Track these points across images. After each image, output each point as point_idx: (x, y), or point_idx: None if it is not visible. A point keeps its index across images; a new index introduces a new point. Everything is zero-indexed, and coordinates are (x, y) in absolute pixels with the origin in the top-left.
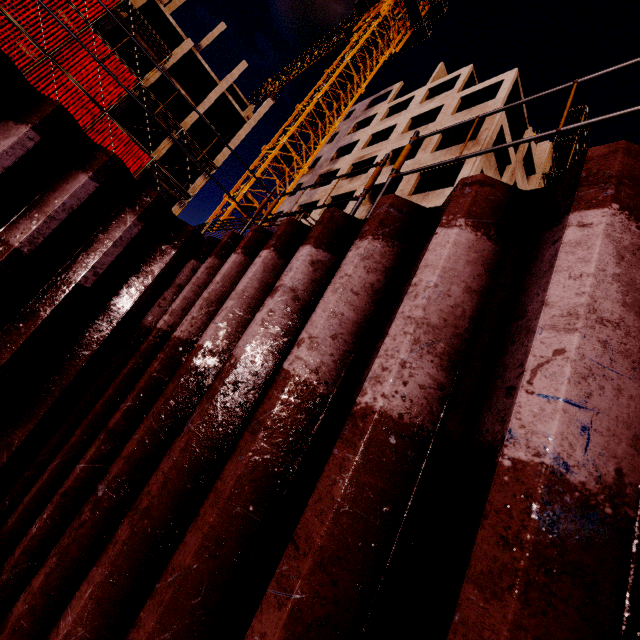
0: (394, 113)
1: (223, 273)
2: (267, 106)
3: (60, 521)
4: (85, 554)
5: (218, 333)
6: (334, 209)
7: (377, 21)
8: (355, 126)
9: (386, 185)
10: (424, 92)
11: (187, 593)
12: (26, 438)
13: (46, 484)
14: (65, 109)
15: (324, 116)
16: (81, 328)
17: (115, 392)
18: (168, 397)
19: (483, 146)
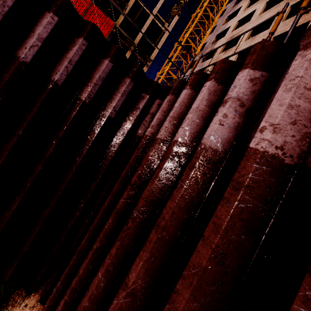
0: (253, 3)
1: (180, 101)
2: (175, 20)
3: (116, 224)
4: (131, 242)
5: (185, 133)
6: (264, 40)
7: None
8: (227, 19)
9: (296, 20)
10: None
11: (206, 282)
12: (95, 186)
13: (106, 207)
14: (96, 25)
15: (208, 16)
16: (111, 138)
17: (130, 167)
18: (162, 168)
19: None
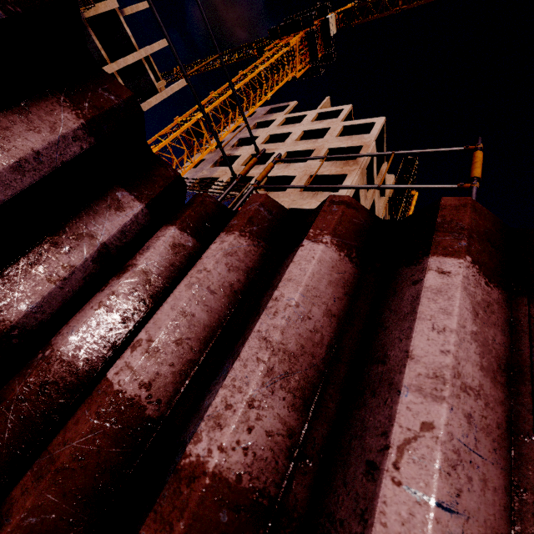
0: (288, 123)
1: (304, 283)
2: (180, 85)
3: None
4: None
5: None
6: None
7: (286, 48)
8: (255, 124)
9: None
10: (315, 114)
11: None
12: None
13: None
14: None
15: (235, 108)
16: None
17: None
18: None
19: (361, 166)
